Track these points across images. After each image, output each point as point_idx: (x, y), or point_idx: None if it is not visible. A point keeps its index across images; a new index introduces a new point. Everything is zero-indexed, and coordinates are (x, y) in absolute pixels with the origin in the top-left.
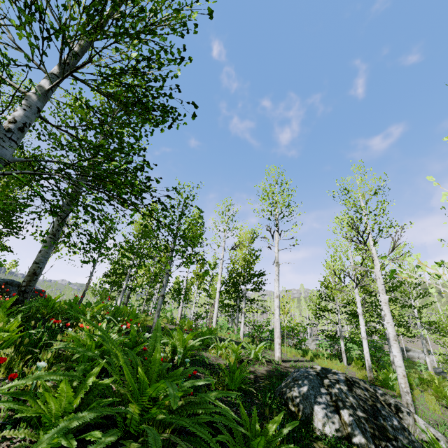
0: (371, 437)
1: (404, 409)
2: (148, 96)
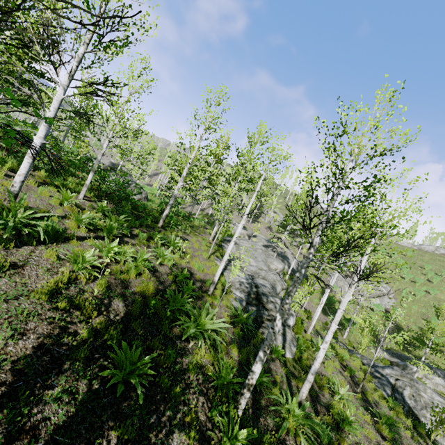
0: None
1: None
2: None
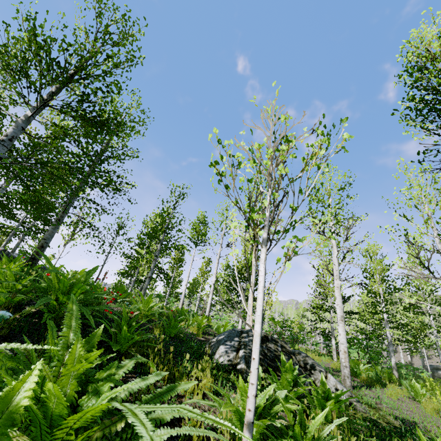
0: None
1: (319, 368)
2: (95, 116)
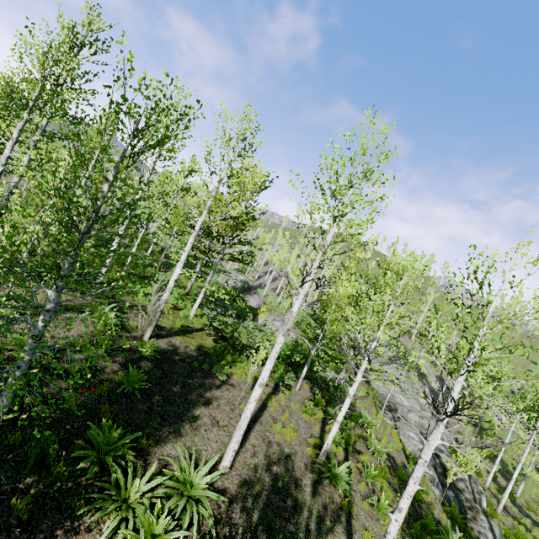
0: None
1: None
2: None
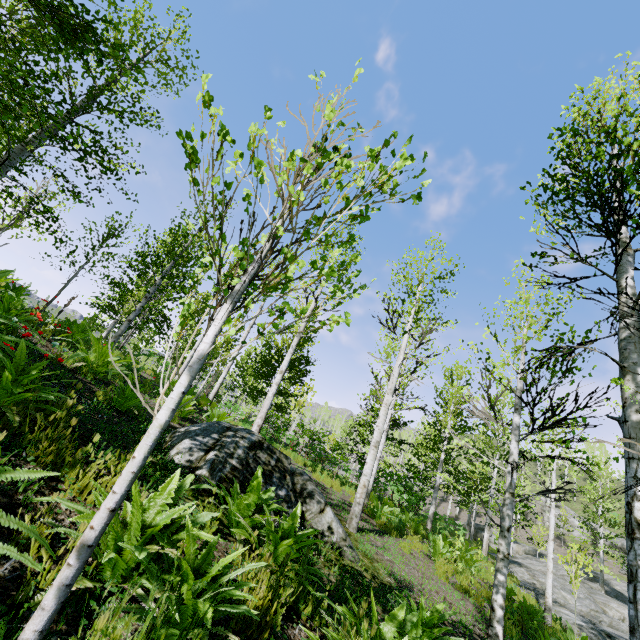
0: (221, 477)
1: (318, 498)
2: (60, 9)
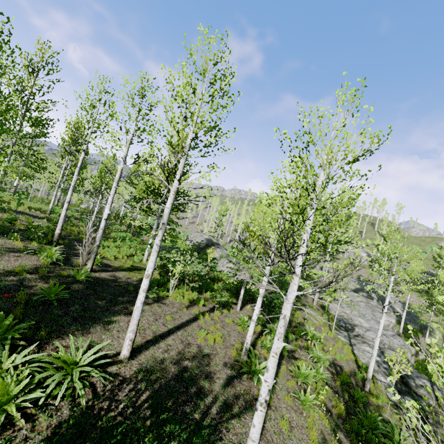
0: None
1: None
2: None
